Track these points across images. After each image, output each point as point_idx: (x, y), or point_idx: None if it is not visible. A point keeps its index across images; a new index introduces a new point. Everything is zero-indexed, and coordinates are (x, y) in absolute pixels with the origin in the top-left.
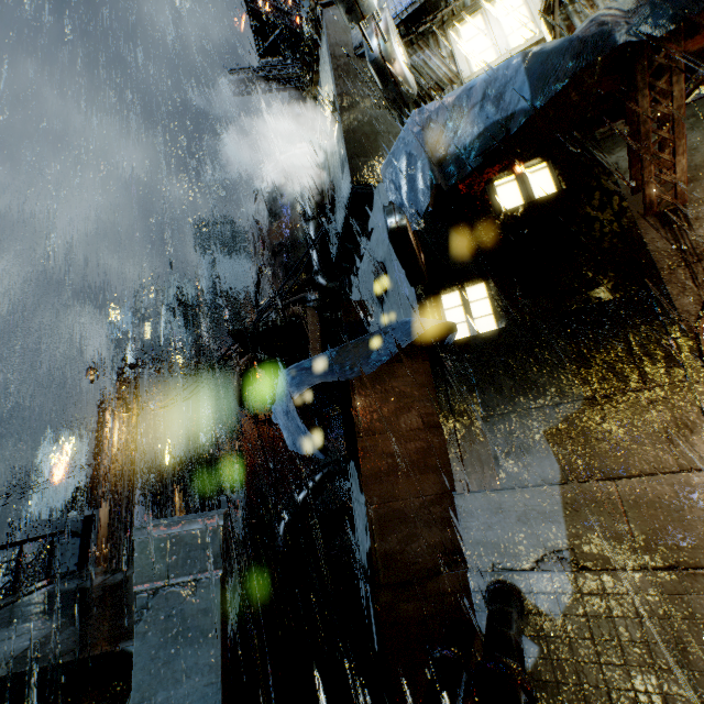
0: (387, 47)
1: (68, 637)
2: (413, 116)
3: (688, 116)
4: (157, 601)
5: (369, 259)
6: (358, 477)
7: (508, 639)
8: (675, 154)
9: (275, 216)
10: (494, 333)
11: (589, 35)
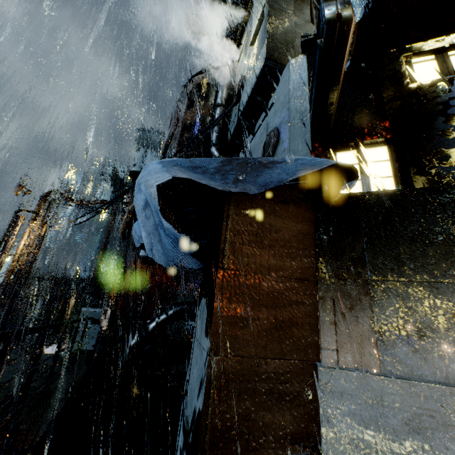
0: None
1: None
2: None
3: None
4: None
5: (262, 132)
6: (206, 316)
7: None
8: None
9: (192, 103)
10: (396, 193)
11: None
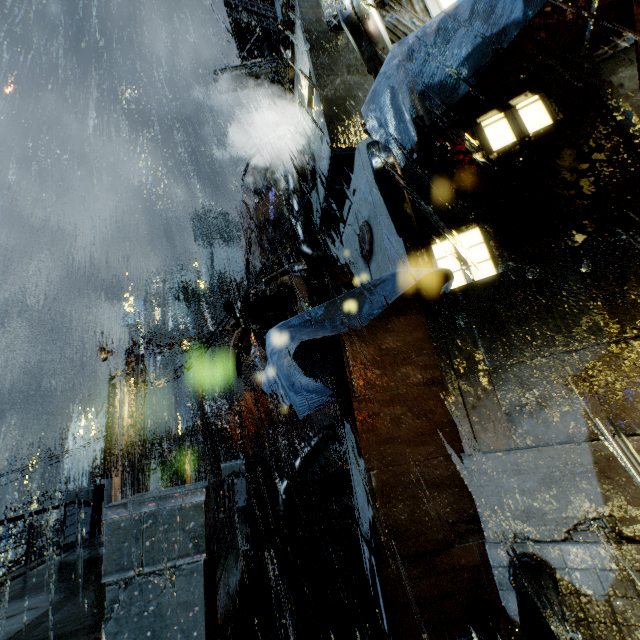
0: (360, 2)
1: (61, 618)
2: (393, 49)
3: None
4: (130, 593)
5: (352, 221)
6: (354, 441)
7: (558, 638)
8: None
9: (261, 194)
10: (494, 279)
11: None
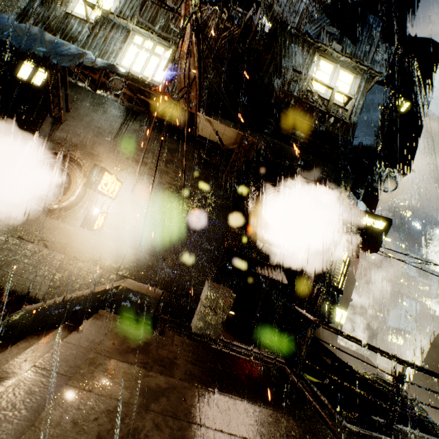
0: None
1: None
2: None
3: (94, 98)
4: None
5: None
6: None
7: None
8: (59, 102)
9: None
10: None
11: (5, 28)
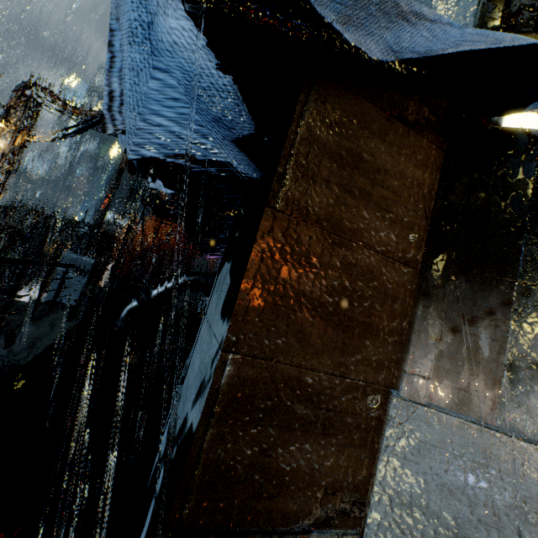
0: None
1: None
2: None
3: None
4: None
5: None
6: (227, 288)
7: None
8: None
9: None
10: None
11: None
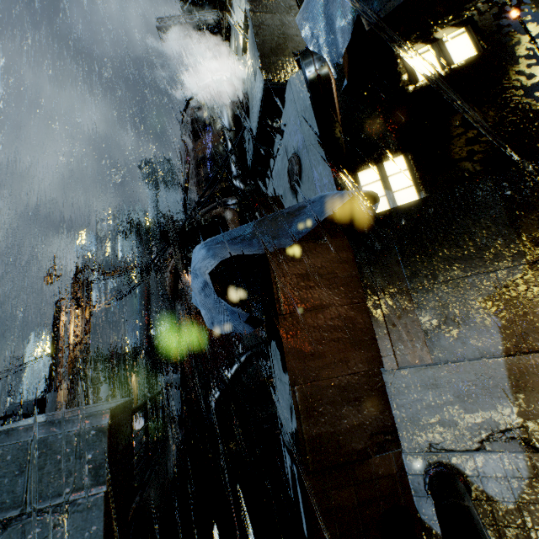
0: None
1: None
2: None
3: None
4: (9, 537)
5: (282, 156)
6: (280, 357)
7: None
8: None
9: (198, 134)
10: (418, 203)
11: None
